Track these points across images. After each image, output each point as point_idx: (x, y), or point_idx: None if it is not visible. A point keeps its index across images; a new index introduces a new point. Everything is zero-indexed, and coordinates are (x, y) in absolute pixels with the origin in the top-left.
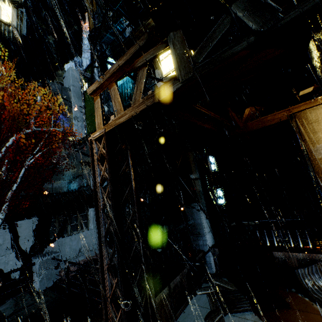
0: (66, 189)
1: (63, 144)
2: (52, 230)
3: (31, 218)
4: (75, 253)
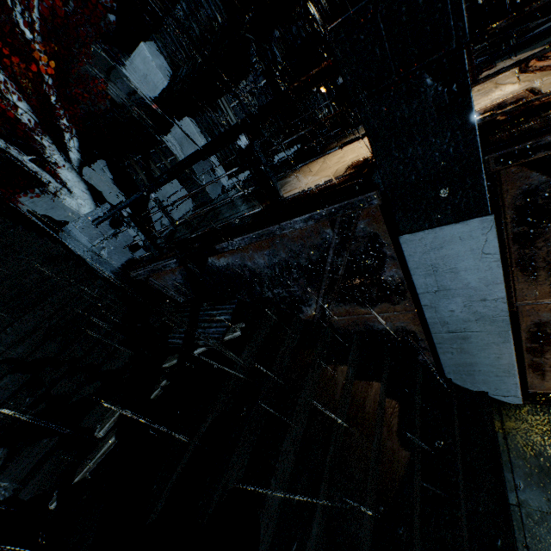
0: (108, 103)
1: (4, 23)
2: (137, 179)
3: (95, 162)
4: (188, 204)
